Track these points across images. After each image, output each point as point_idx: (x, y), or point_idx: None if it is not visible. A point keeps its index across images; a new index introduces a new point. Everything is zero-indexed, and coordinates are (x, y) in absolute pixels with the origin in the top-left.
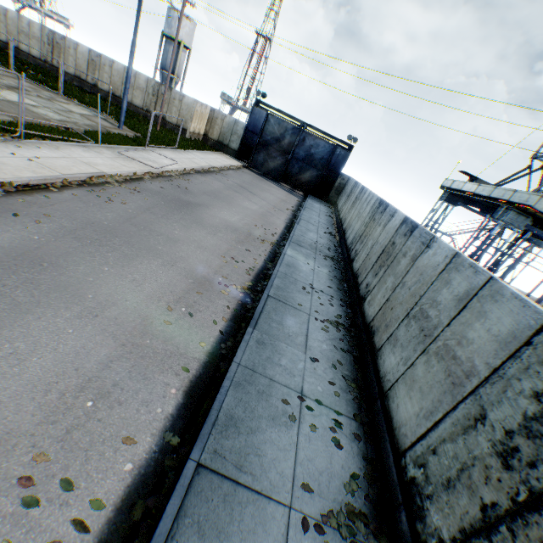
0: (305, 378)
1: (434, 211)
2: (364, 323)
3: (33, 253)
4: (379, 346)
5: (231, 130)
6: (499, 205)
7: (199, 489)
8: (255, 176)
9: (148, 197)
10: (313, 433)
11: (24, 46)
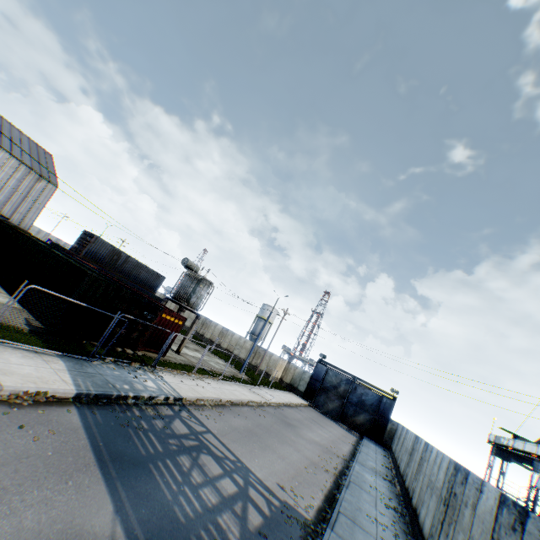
0: (377, 515)
1: (489, 465)
2: (412, 509)
3: (253, 430)
4: (418, 511)
5: (300, 377)
6: (532, 458)
7: (342, 515)
8: (319, 414)
9: (272, 416)
10: (384, 531)
11: (187, 323)
